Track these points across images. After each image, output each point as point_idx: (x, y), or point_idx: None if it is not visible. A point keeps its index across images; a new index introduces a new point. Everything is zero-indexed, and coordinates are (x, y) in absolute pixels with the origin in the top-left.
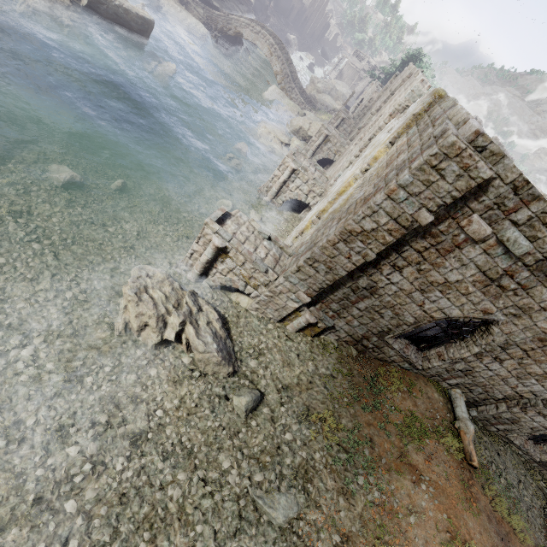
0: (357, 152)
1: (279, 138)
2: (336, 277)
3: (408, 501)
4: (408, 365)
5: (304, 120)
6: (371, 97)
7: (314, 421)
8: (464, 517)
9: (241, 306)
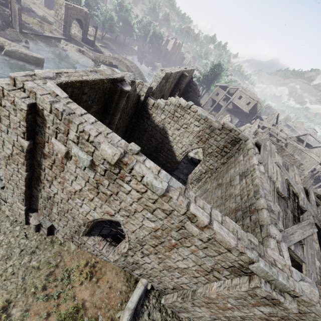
0: None
1: None
2: (22, 190)
3: None
4: (106, 258)
5: None
6: None
7: None
8: None
9: (5, 213)
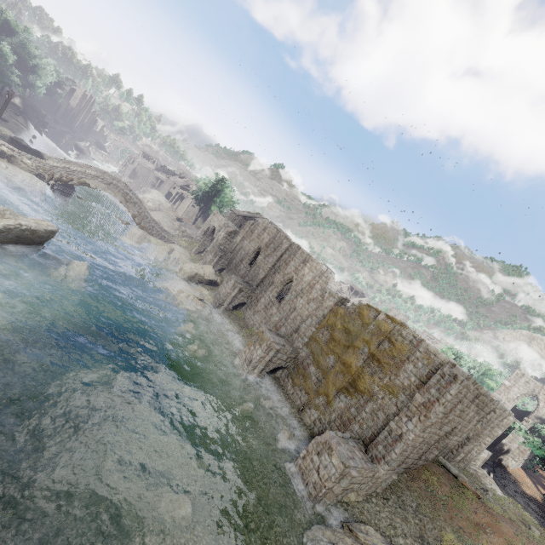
0: (317, 326)
1: (196, 296)
2: (414, 448)
3: (492, 544)
4: (426, 461)
5: (195, 265)
6: (227, 231)
7: (446, 544)
8: (502, 530)
9: (353, 501)
